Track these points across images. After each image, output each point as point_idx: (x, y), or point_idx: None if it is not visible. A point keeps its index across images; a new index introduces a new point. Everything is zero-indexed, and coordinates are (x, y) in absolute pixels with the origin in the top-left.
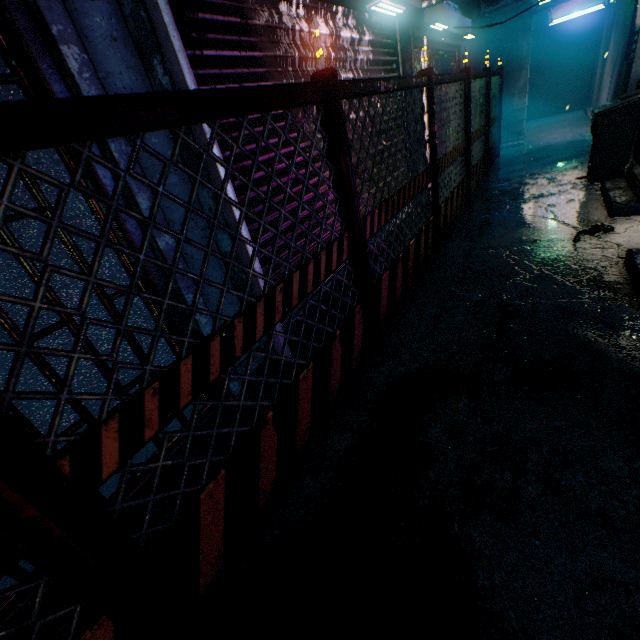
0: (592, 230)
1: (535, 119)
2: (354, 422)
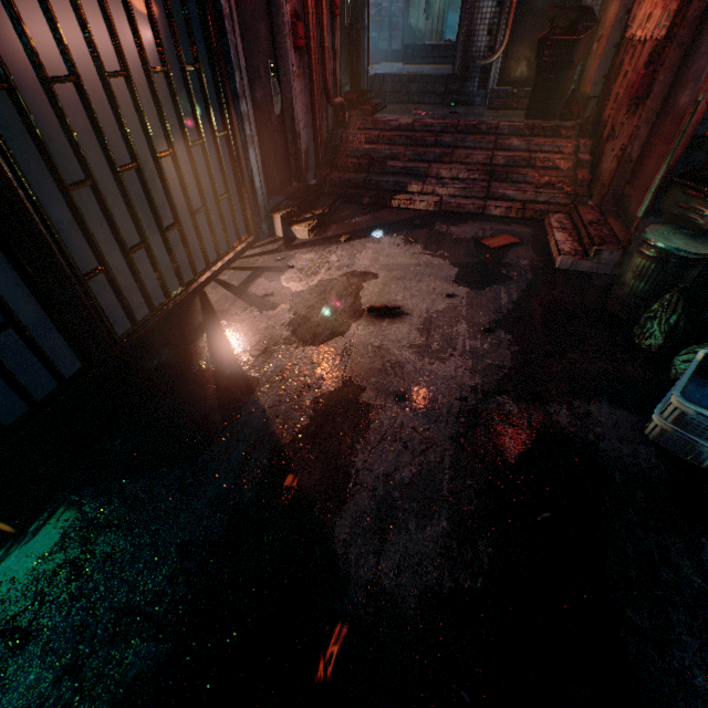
0: None
1: None
2: None
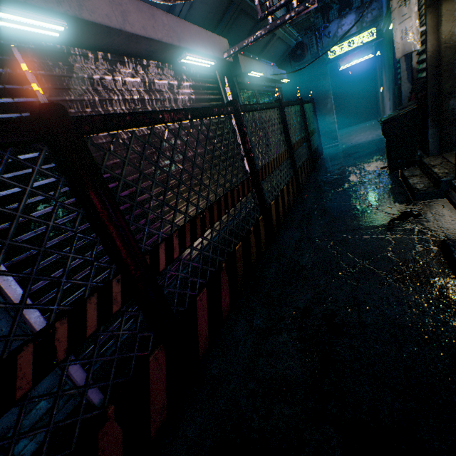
0: (402, 216)
1: (346, 127)
2: None
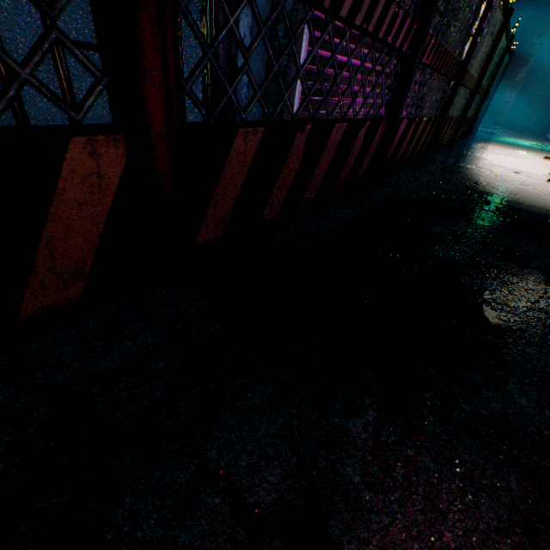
0: None
1: (502, 128)
2: (356, 207)
